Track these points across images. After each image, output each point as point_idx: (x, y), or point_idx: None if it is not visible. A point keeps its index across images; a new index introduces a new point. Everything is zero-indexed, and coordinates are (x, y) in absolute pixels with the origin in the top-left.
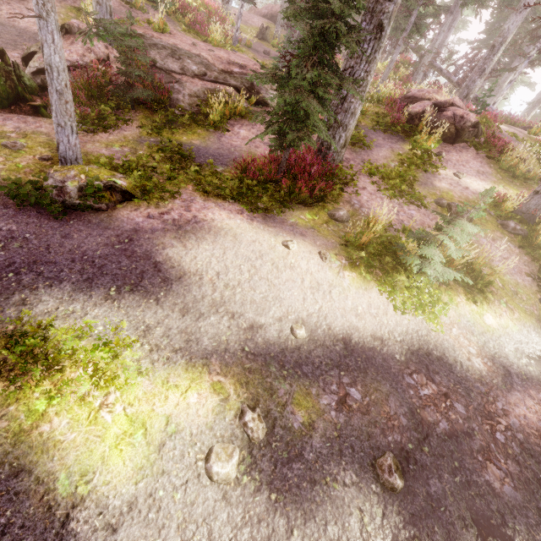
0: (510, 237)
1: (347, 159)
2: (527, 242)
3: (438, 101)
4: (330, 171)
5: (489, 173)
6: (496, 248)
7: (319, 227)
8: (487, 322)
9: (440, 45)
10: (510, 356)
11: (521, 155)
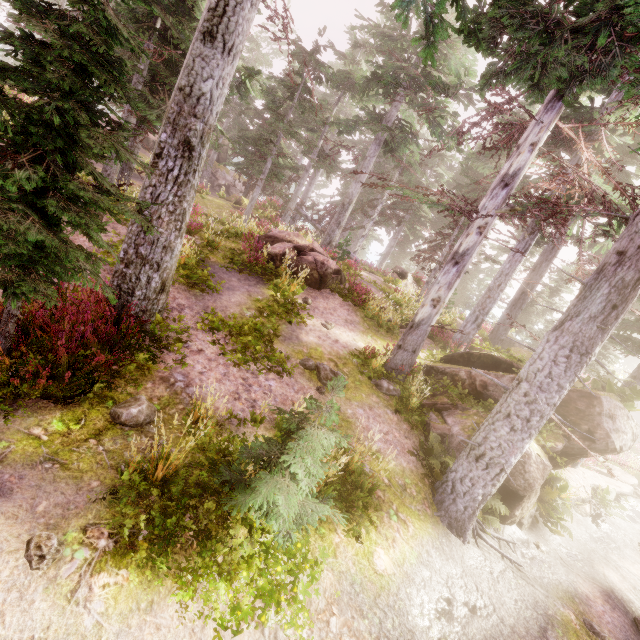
0: (387, 401)
1: (181, 306)
2: (403, 404)
3: (298, 245)
4: (140, 326)
5: (356, 322)
6: (375, 419)
7: (71, 453)
8: (379, 568)
9: (305, 196)
10: (417, 630)
11: (381, 303)
